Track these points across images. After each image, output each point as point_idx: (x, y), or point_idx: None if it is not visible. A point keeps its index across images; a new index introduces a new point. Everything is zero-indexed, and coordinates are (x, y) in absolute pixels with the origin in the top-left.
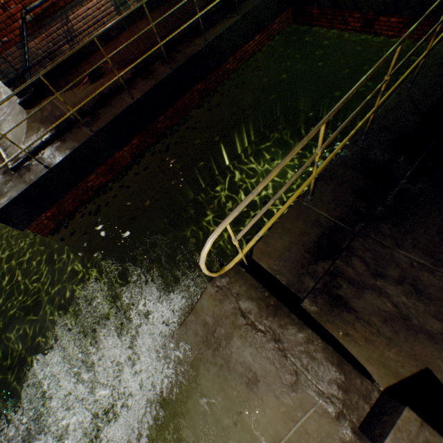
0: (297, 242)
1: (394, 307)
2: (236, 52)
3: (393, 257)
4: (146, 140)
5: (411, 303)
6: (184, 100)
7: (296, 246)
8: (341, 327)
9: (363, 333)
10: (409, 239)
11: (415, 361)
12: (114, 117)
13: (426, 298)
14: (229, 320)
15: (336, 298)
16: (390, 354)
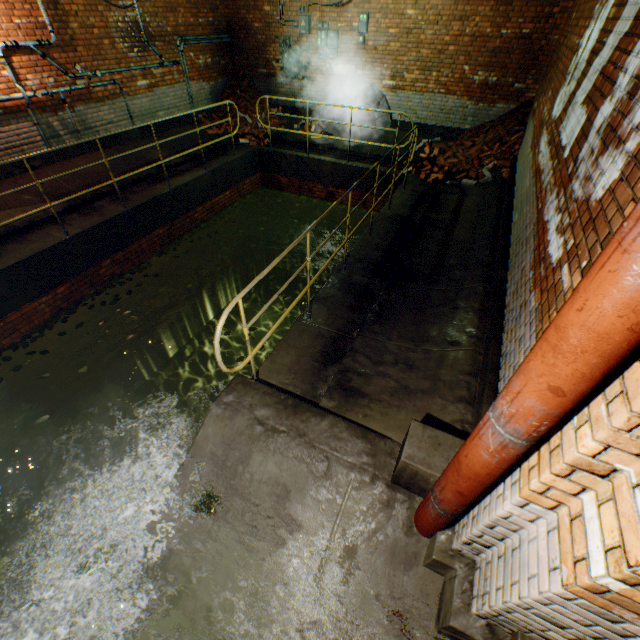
0: (305, 354)
1: (397, 382)
2: (206, 203)
3: (387, 347)
4: (80, 289)
5: (407, 376)
6: (141, 243)
7: (305, 358)
8: (360, 411)
9: (378, 410)
10: (395, 332)
11: (419, 413)
12: (34, 253)
13: (416, 369)
14: (245, 435)
15: (350, 390)
16: (401, 416)
